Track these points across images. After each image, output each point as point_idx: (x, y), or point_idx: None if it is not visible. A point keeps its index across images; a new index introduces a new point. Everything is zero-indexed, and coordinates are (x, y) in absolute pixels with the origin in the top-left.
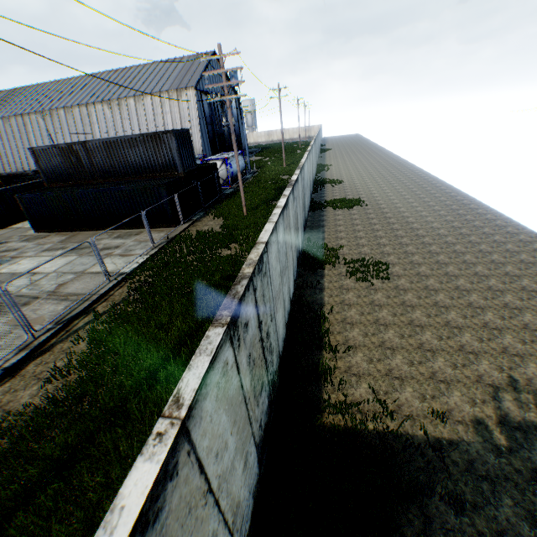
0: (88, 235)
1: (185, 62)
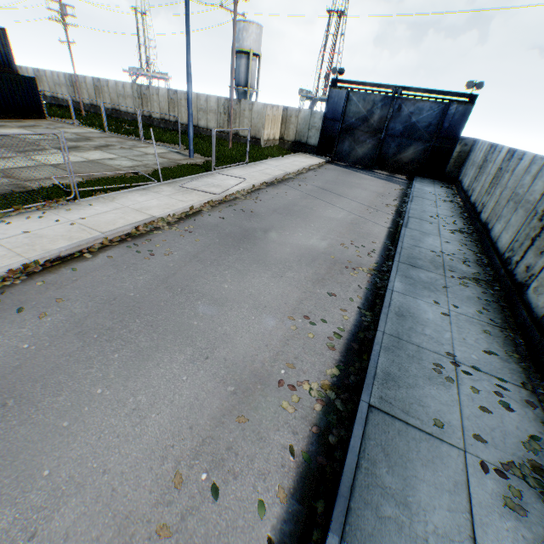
0: None
1: None
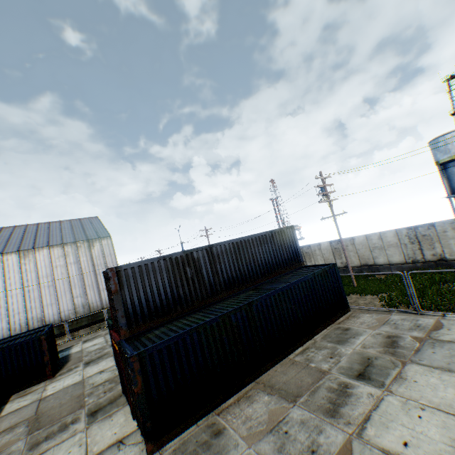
0: (290, 369)
1: (70, 223)
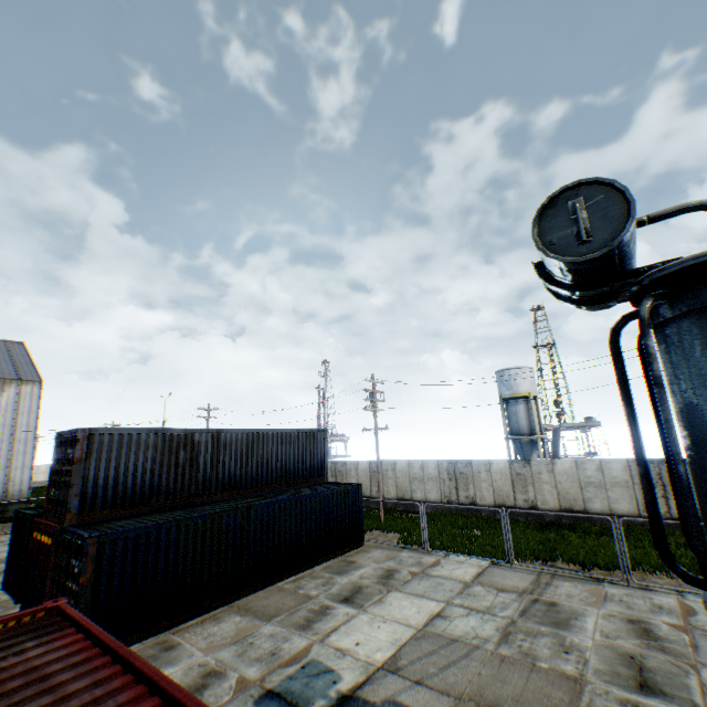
0: (274, 594)
1: None
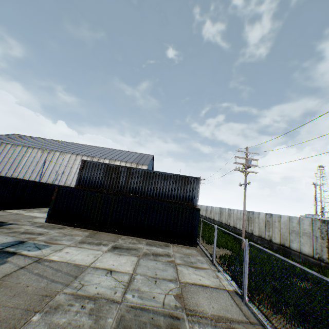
0: (111, 235)
1: (139, 154)
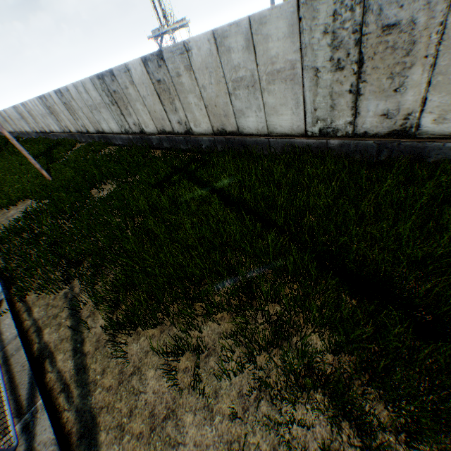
0: None
1: None
